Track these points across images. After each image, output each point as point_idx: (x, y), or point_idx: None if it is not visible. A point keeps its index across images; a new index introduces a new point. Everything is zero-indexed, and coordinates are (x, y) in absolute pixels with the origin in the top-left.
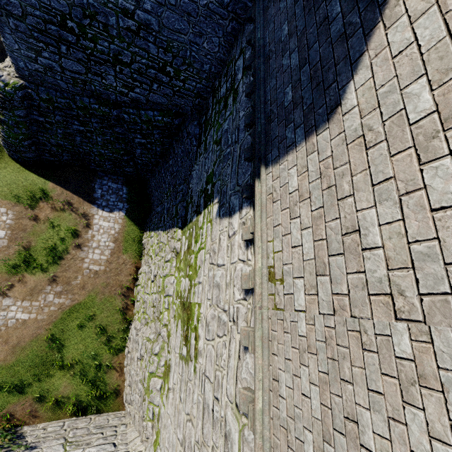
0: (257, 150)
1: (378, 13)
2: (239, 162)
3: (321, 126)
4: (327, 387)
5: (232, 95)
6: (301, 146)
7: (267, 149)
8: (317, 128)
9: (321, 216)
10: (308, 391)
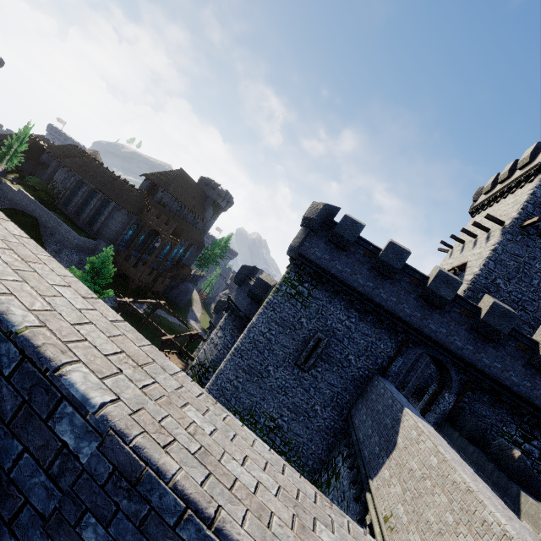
0: (364, 480)
1: (400, 421)
2: (348, 509)
3: (392, 451)
4: (418, 525)
5: (334, 476)
6: (387, 461)
7: (370, 473)
8: (391, 452)
9: (400, 475)
10: (413, 539)
